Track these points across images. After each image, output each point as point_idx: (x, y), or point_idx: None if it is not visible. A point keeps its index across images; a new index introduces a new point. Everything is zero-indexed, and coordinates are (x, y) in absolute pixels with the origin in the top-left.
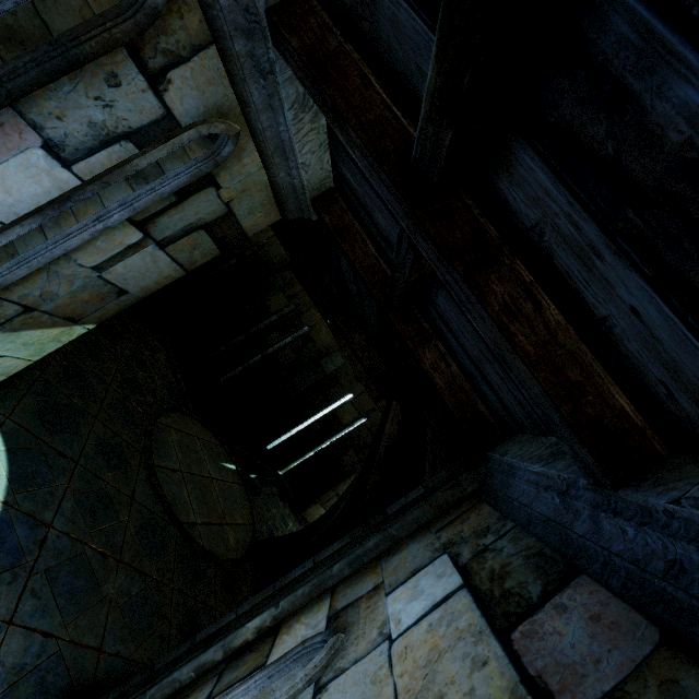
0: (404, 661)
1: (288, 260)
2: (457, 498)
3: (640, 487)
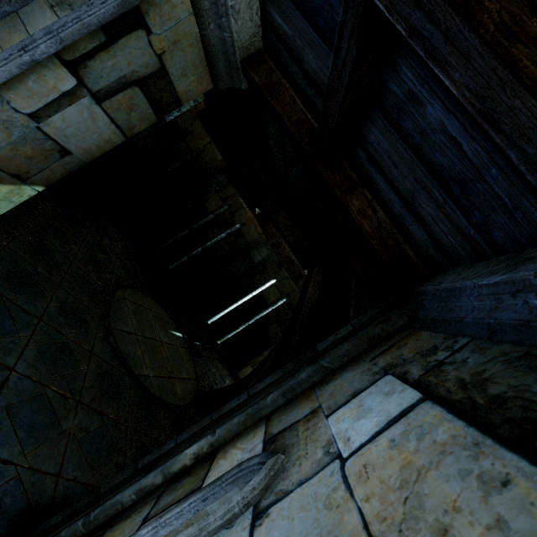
0: (367, 481)
1: (222, 166)
2: (387, 332)
3: None
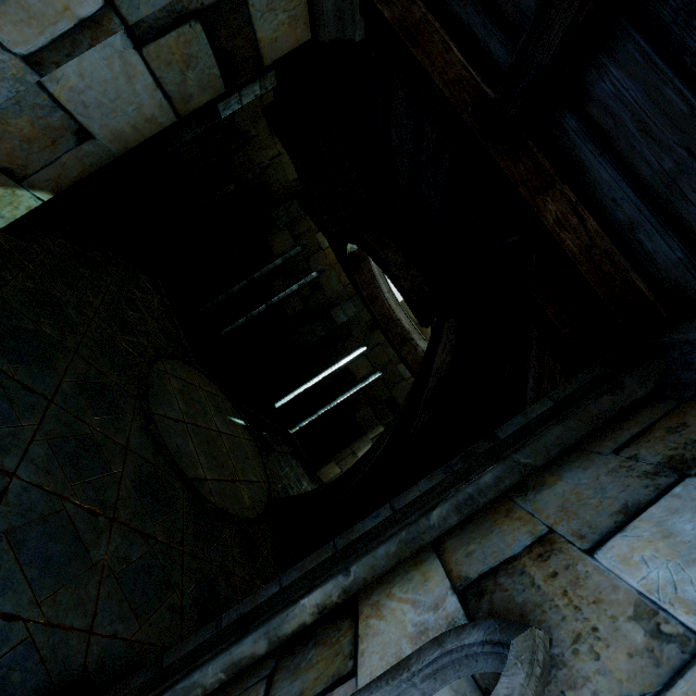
0: None
1: (294, 190)
2: (621, 406)
3: None
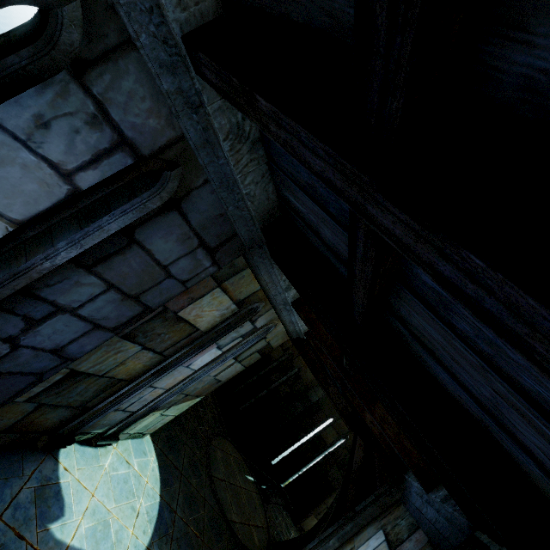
0: None
1: None
2: (391, 502)
3: (433, 492)
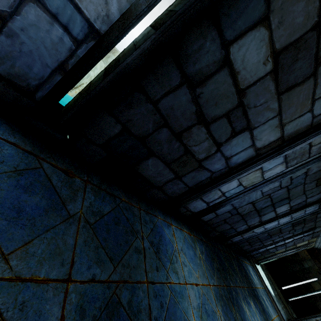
0: None
1: None
2: None
3: None
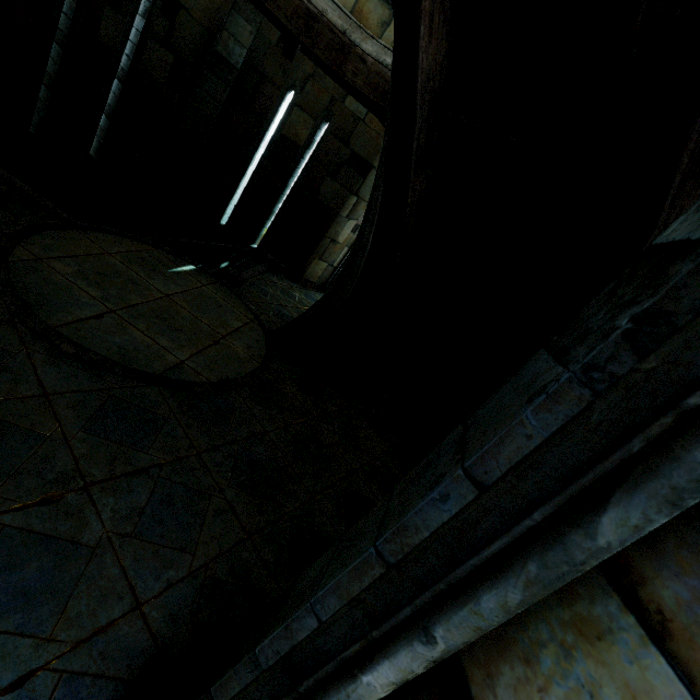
0: None
1: None
2: None
3: None
